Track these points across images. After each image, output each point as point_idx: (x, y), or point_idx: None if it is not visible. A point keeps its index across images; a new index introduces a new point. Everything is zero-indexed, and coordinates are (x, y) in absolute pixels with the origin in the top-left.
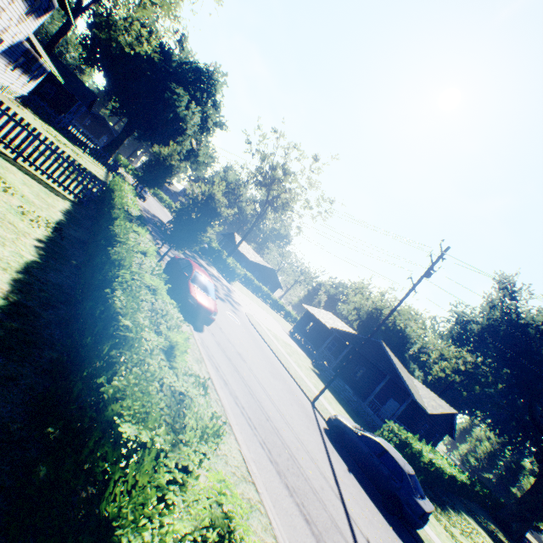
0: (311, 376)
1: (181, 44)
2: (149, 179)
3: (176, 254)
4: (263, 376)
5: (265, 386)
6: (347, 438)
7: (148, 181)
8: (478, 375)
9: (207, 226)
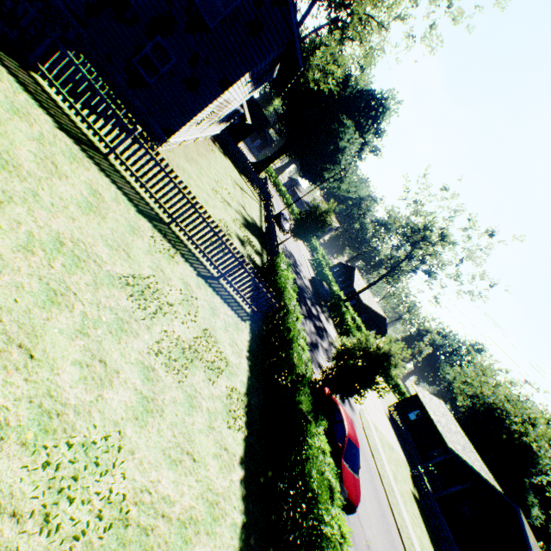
0: (415, 517)
1: (363, 69)
2: (299, 230)
3: (308, 328)
4: None
5: None
6: None
7: (297, 232)
8: None
9: (371, 383)
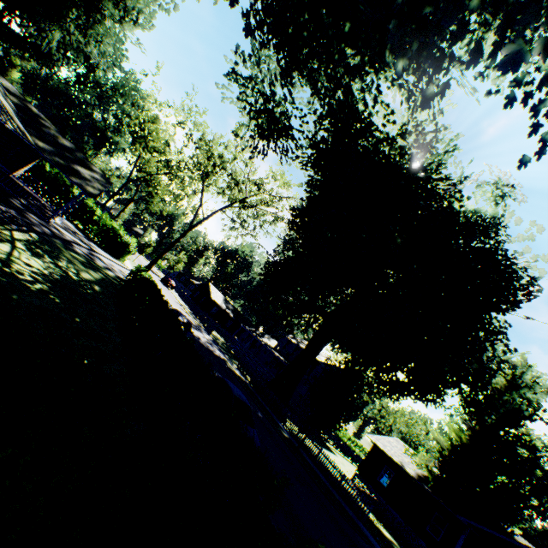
0: None
1: None
2: None
3: None
4: None
5: None
6: None
7: None
8: None
9: None
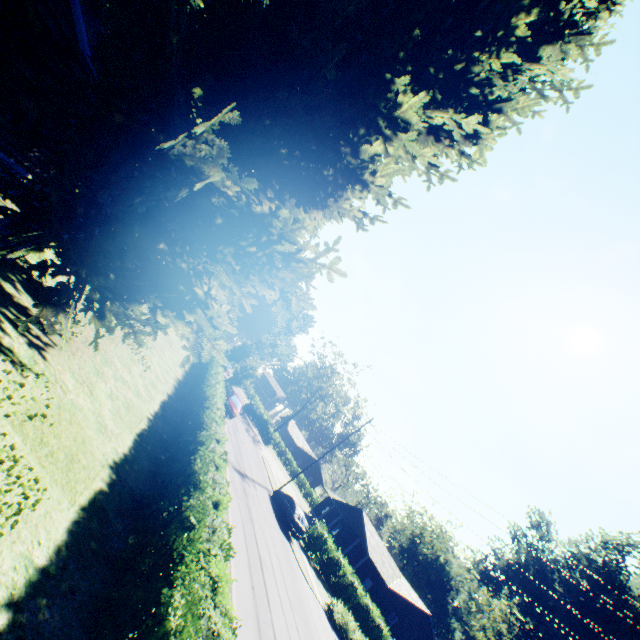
0: None
1: None
2: (234, 356)
3: None
4: (248, 453)
5: (246, 452)
6: (278, 495)
7: (232, 357)
8: (512, 635)
9: (248, 378)
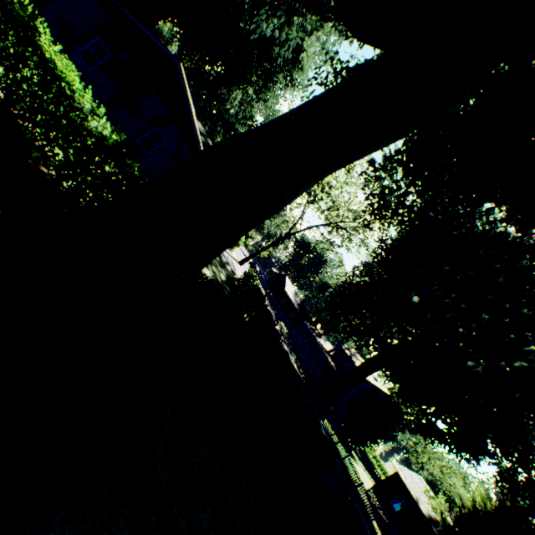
0: None
1: None
2: None
3: None
4: None
5: None
6: None
7: None
8: None
9: None
